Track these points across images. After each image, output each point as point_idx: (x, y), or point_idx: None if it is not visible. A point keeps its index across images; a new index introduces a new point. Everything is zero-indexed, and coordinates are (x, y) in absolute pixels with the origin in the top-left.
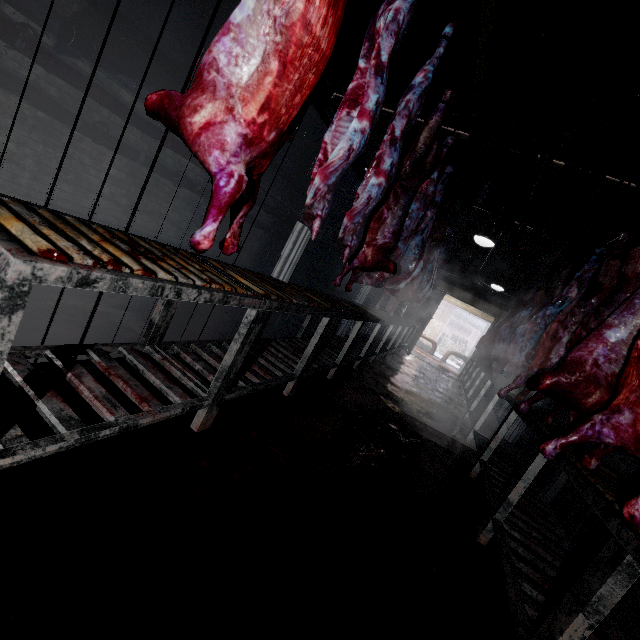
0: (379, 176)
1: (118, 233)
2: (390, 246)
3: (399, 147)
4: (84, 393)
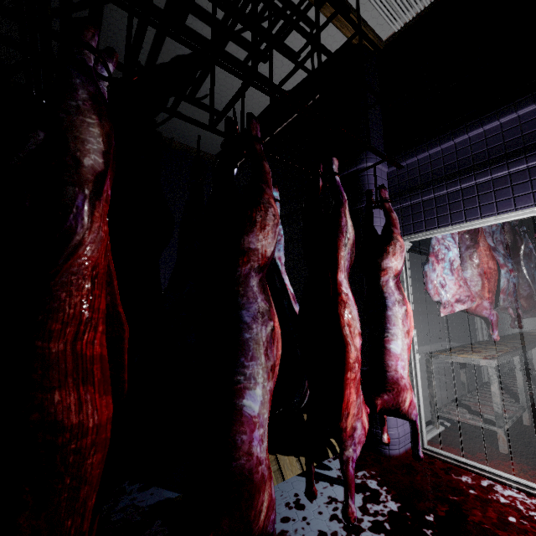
0: (511, 273)
1: (452, 349)
2: (533, 293)
3: (509, 256)
4: (485, 411)
